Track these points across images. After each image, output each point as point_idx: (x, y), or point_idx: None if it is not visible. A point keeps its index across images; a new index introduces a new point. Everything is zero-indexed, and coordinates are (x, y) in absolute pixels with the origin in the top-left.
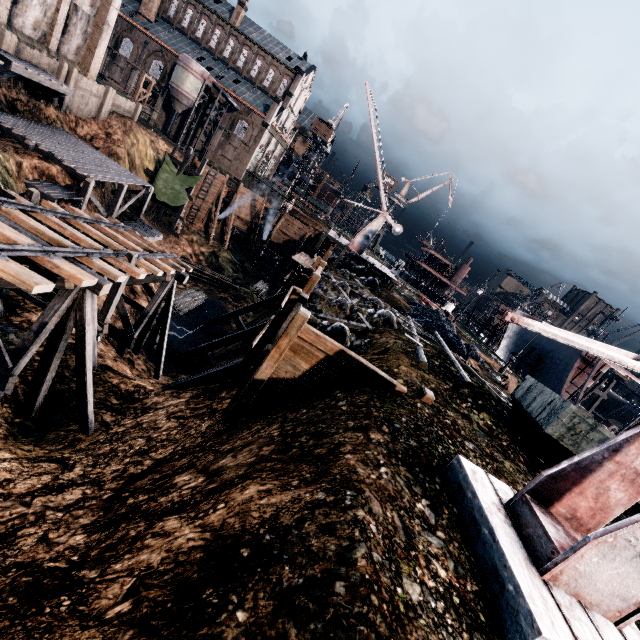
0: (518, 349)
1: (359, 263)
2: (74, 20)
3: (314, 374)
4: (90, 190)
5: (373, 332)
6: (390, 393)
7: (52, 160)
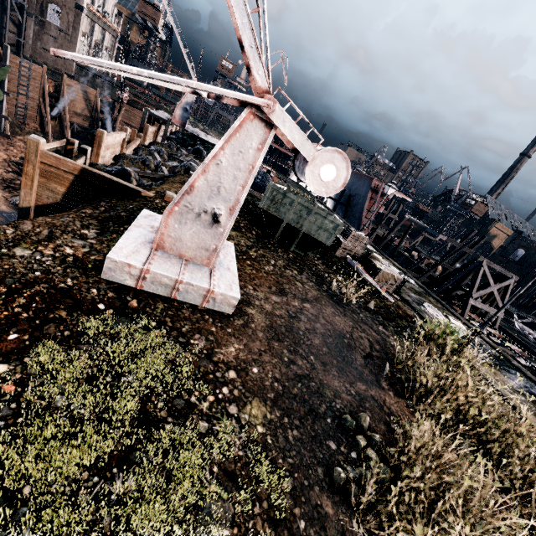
0: (338, 195)
1: (198, 141)
2: None
3: (73, 195)
4: None
5: (169, 177)
6: (133, 196)
7: None
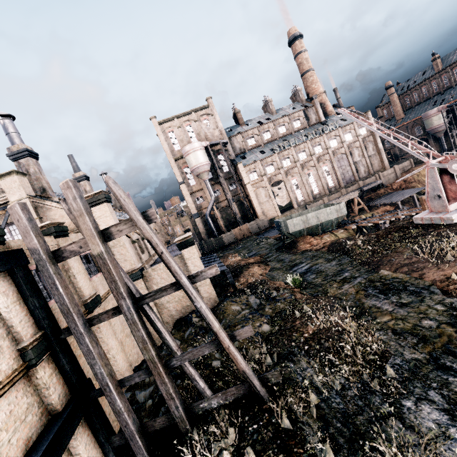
0: None
1: None
2: (372, 160)
3: None
4: (400, 205)
5: None
6: None
7: (385, 205)
